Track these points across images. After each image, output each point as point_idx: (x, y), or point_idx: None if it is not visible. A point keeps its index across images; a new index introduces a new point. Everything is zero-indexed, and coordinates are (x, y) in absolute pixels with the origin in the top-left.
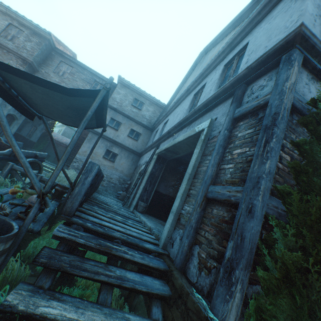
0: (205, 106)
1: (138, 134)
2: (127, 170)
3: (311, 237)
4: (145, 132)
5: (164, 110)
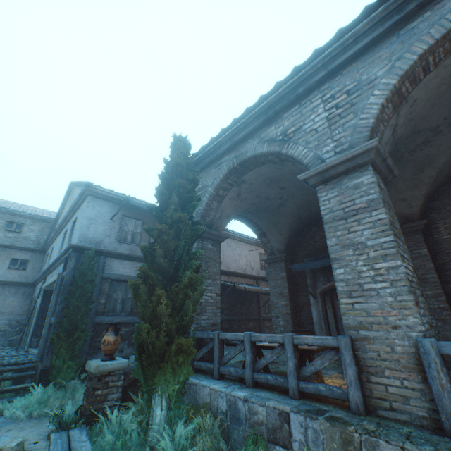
0: (60, 259)
1: (24, 261)
2: (19, 308)
3: (61, 329)
4: (34, 256)
5: (53, 229)
